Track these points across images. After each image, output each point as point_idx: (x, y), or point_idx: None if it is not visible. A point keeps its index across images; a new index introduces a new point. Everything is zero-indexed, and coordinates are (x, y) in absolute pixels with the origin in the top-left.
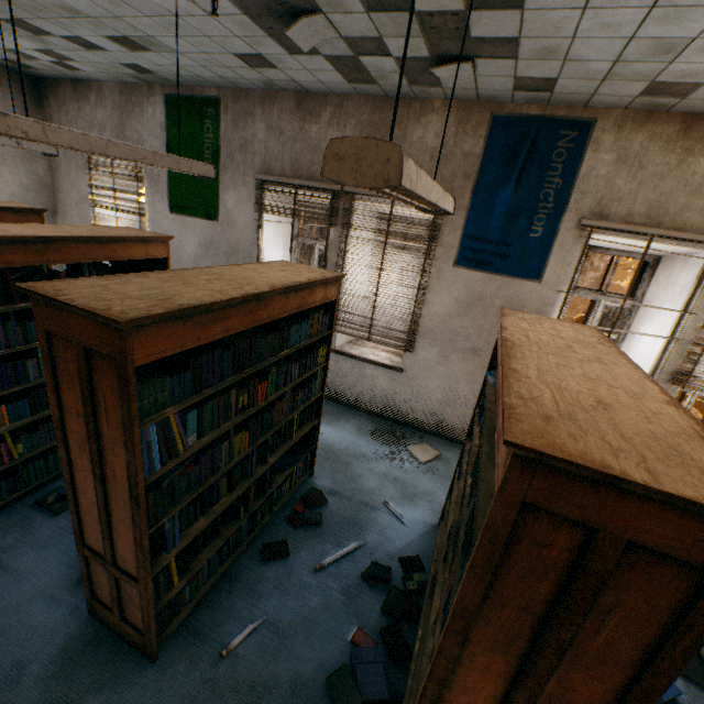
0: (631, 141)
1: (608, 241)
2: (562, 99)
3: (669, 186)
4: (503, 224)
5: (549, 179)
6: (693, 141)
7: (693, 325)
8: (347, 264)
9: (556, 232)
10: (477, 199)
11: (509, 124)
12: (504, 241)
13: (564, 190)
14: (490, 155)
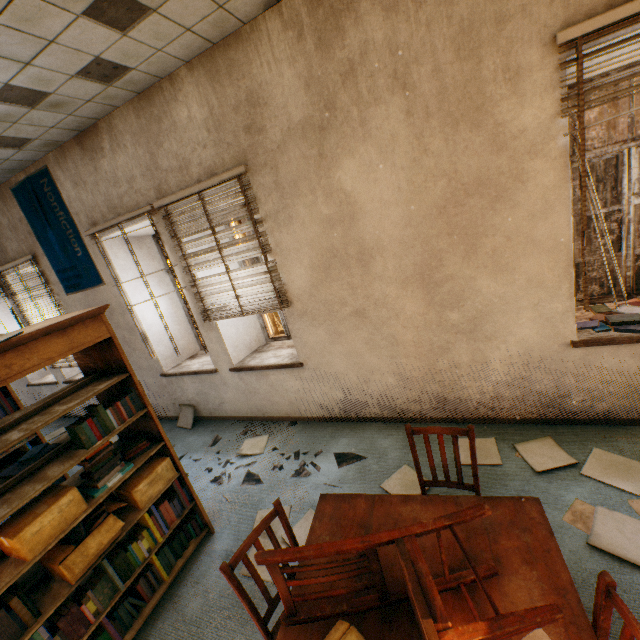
0: (70, 169)
1: (107, 239)
2: (13, 166)
3: (104, 187)
4: (65, 255)
5: (59, 215)
6: (90, 152)
7: (185, 273)
8: (30, 320)
9: (86, 247)
10: (45, 245)
11: (21, 191)
12: (73, 266)
13: (70, 218)
14: (29, 215)
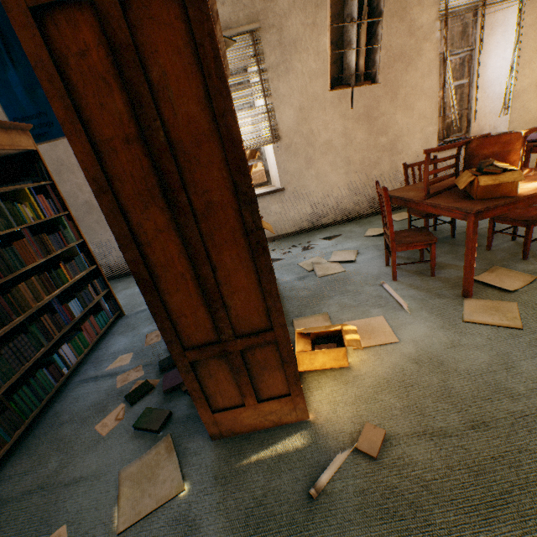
0: None
1: None
2: None
3: None
4: (30, 100)
5: None
6: None
7: None
8: None
9: None
10: None
11: None
12: (41, 112)
13: None
14: None
